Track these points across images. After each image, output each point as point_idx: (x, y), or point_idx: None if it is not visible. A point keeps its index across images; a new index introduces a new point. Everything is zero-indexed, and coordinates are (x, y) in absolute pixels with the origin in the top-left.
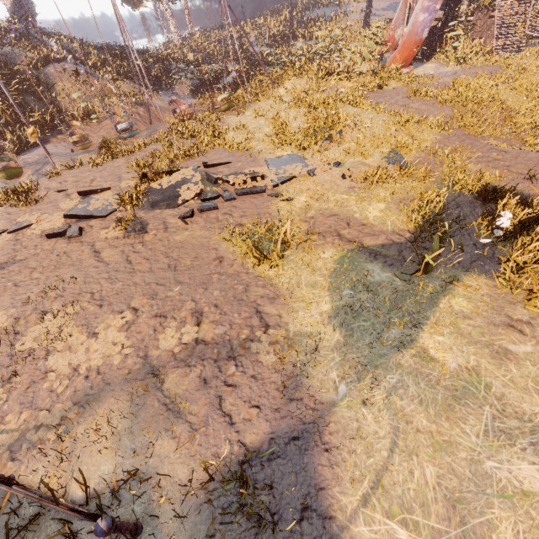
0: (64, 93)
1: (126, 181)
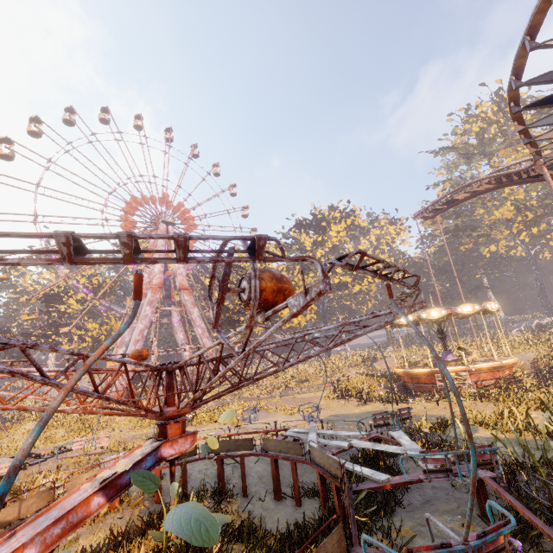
0: None
1: None
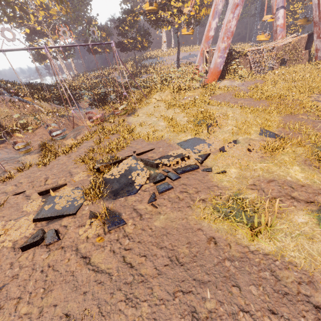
0: (3, 115)
1: (78, 175)
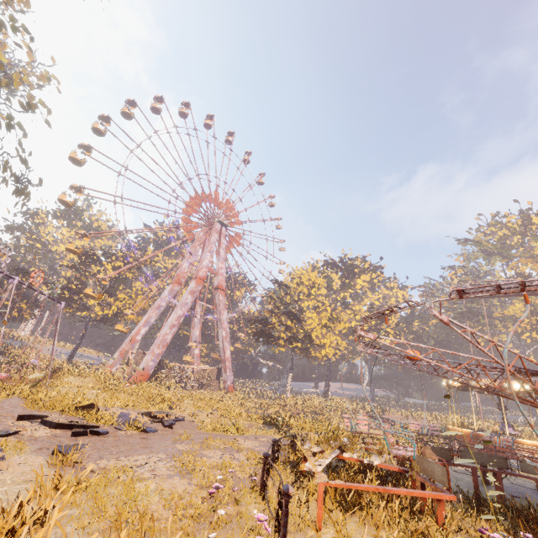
0: None
1: (52, 414)
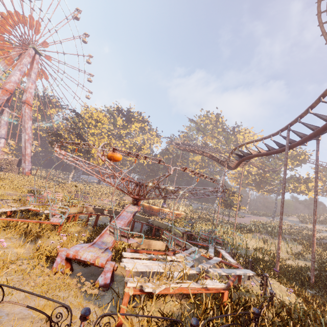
0: None
1: None
